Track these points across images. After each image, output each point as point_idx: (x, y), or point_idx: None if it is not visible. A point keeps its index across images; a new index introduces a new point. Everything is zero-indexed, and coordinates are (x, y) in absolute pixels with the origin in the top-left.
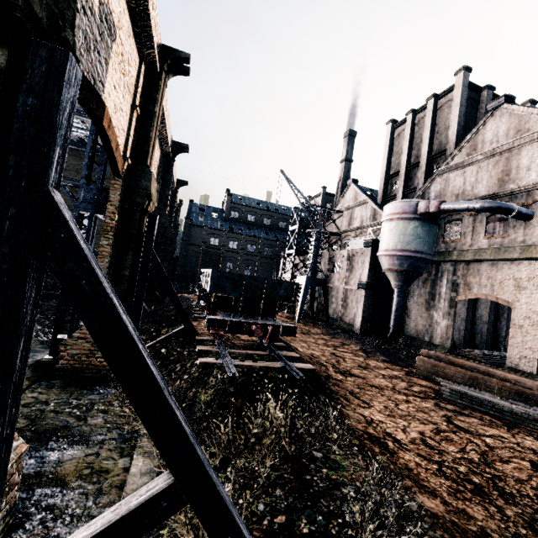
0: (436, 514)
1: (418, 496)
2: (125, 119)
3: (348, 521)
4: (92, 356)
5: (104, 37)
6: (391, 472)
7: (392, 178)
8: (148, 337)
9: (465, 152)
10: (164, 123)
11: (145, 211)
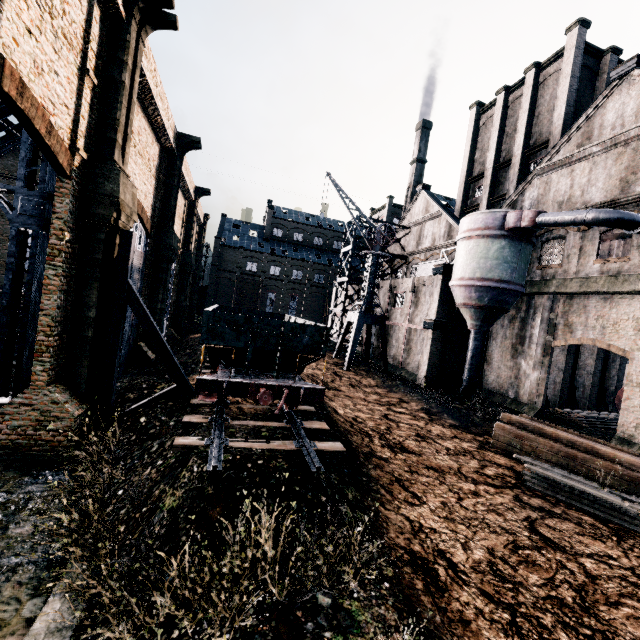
0: None
1: None
2: (68, 89)
3: None
4: (41, 429)
5: None
6: (435, 632)
7: (474, 182)
8: (136, 396)
9: (575, 142)
10: (154, 105)
11: (114, 227)
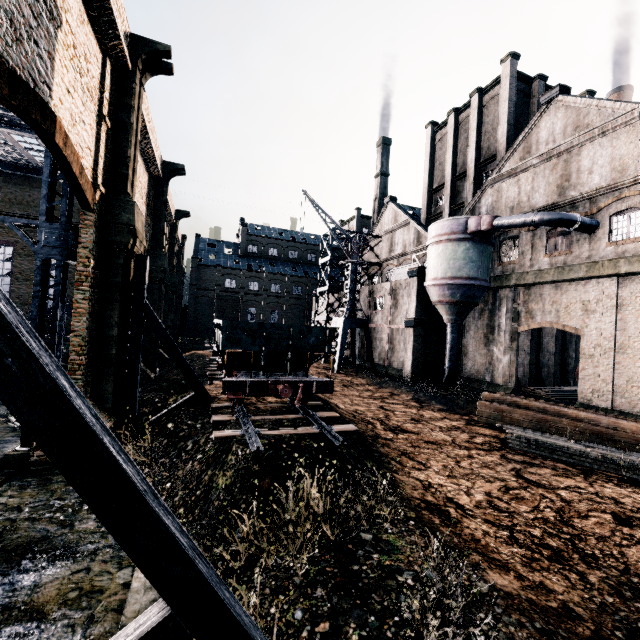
0: (510, 593)
1: (488, 573)
2: (90, 134)
3: (406, 618)
4: None
5: (43, 21)
6: (455, 547)
7: (436, 193)
8: (151, 410)
9: (518, 156)
10: (148, 139)
11: (130, 252)
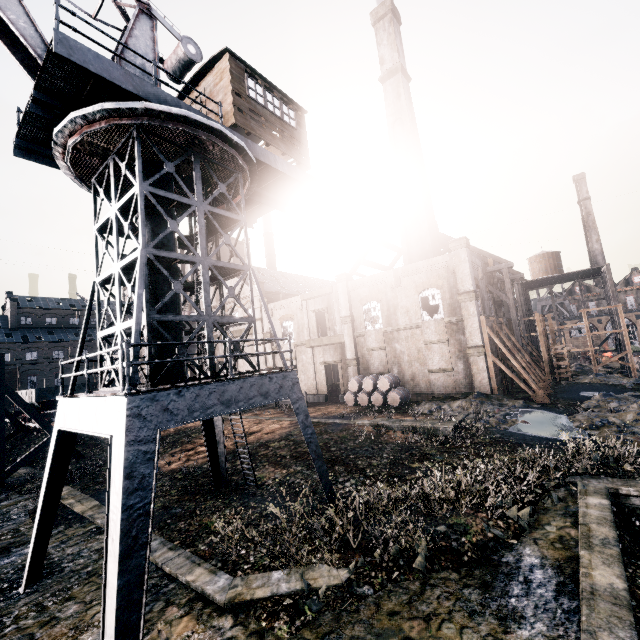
0: None
1: None
2: None
3: None
4: None
5: None
6: None
7: None
8: None
9: None
10: None
11: None
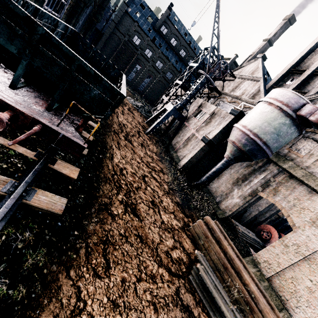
0: None
1: None
2: None
3: None
4: None
5: None
6: None
7: (293, 73)
8: None
9: None
10: None
11: None
